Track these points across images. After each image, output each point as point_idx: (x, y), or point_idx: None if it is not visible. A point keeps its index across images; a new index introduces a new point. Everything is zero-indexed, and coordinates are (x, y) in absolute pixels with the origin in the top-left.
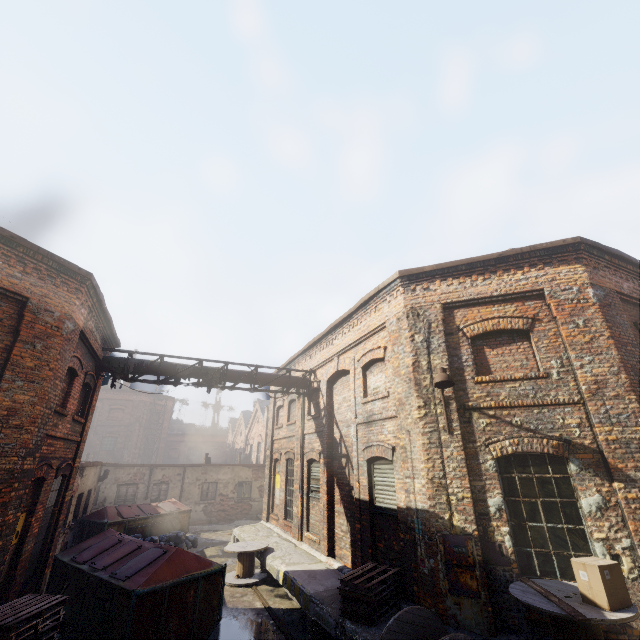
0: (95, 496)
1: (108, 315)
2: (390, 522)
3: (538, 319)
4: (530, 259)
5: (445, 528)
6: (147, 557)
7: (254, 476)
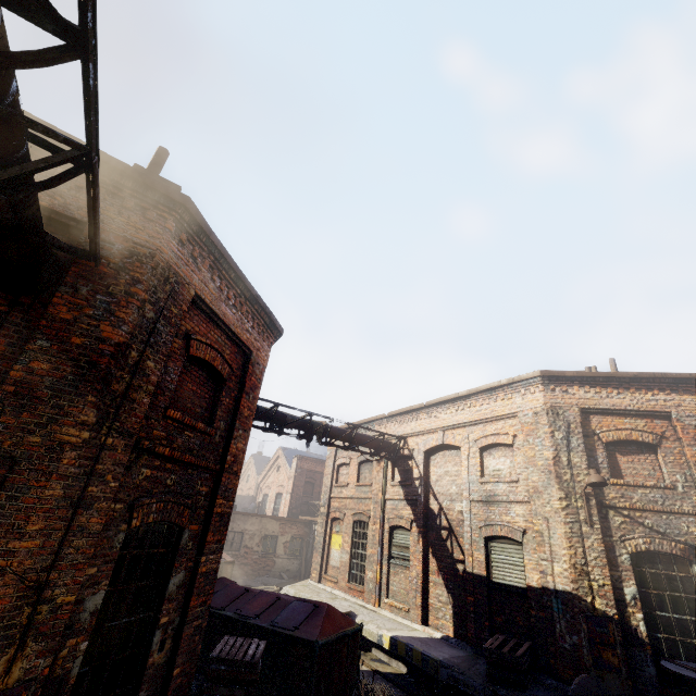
0: None
1: None
2: (513, 598)
3: (665, 437)
4: (660, 384)
5: (588, 610)
6: (300, 610)
7: (281, 530)
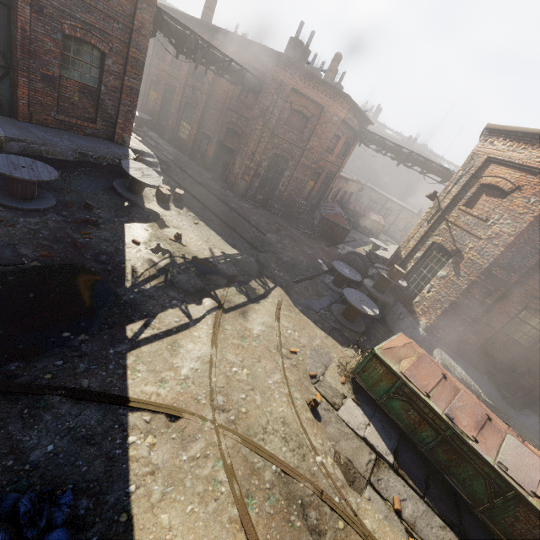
0: (359, 199)
1: (360, 111)
2: None
3: (520, 189)
4: None
5: (398, 252)
6: (333, 212)
7: None
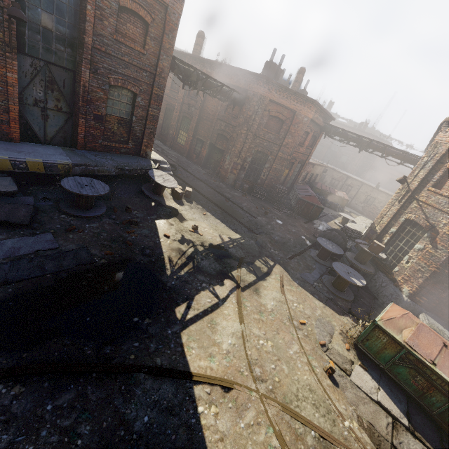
0: (323, 178)
1: (325, 111)
2: None
3: None
4: None
5: (373, 228)
6: (307, 194)
7: None
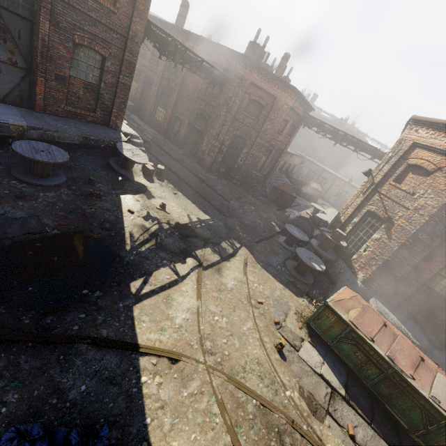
0: (300, 170)
1: (305, 100)
2: None
3: (441, 170)
4: None
5: (338, 217)
6: (282, 182)
7: None
